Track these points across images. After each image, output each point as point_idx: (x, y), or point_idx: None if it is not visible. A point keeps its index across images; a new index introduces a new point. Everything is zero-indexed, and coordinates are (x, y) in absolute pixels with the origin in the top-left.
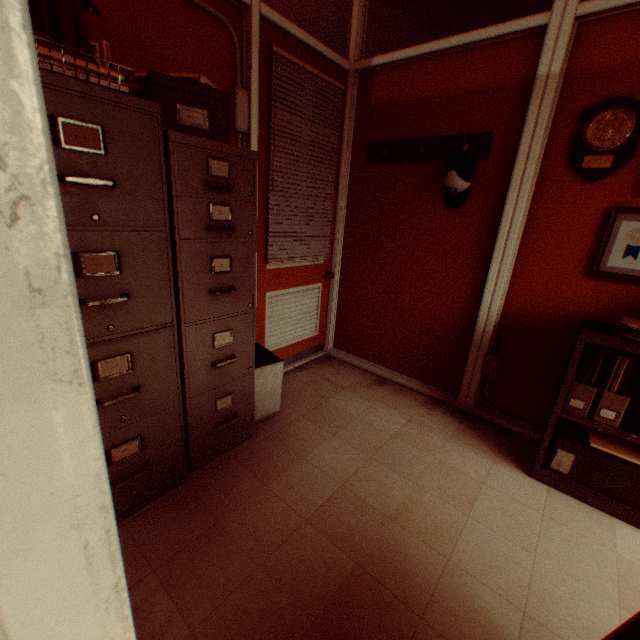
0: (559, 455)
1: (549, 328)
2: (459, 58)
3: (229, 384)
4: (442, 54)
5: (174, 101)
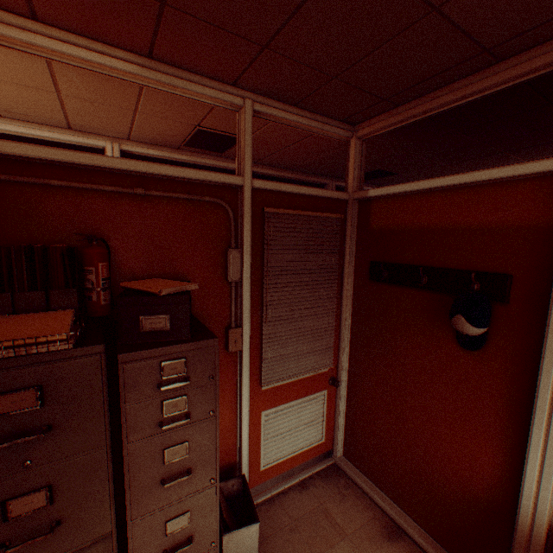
0: None
1: None
2: (458, 193)
3: None
4: (438, 189)
5: (137, 314)
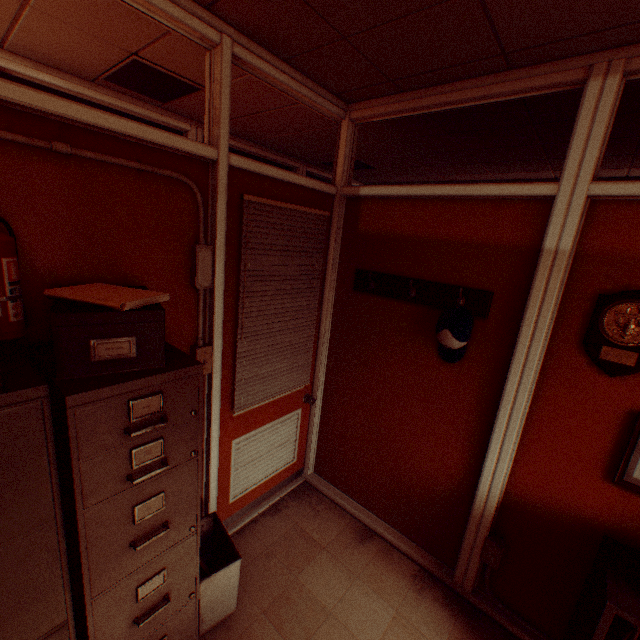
0: None
1: (562, 525)
2: (454, 205)
3: (161, 627)
4: (436, 197)
5: (86, 337)
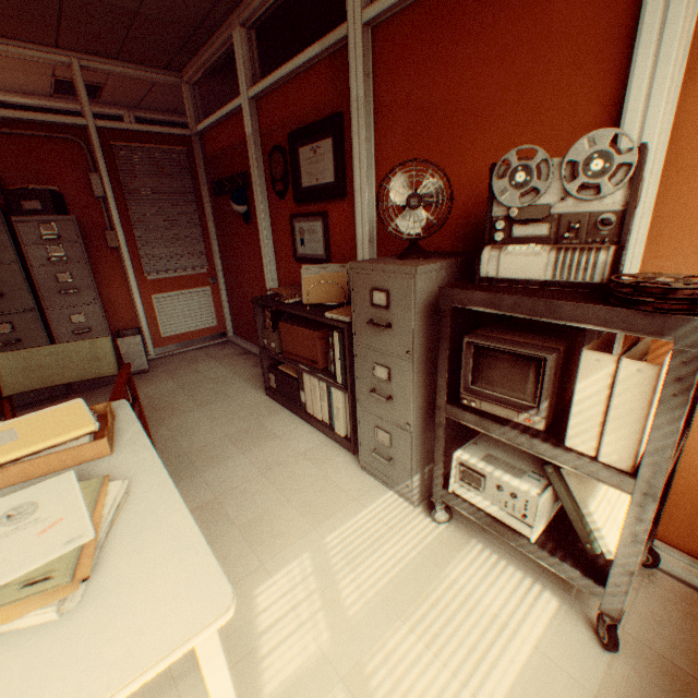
0: (272, 377)
1: None
2: (228, 124)
3: None
4: (222, 122)
5: (20, 201)
